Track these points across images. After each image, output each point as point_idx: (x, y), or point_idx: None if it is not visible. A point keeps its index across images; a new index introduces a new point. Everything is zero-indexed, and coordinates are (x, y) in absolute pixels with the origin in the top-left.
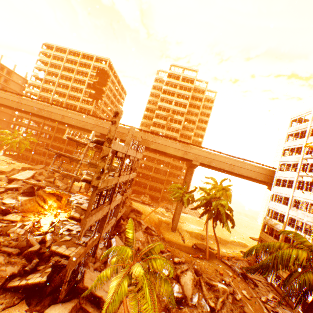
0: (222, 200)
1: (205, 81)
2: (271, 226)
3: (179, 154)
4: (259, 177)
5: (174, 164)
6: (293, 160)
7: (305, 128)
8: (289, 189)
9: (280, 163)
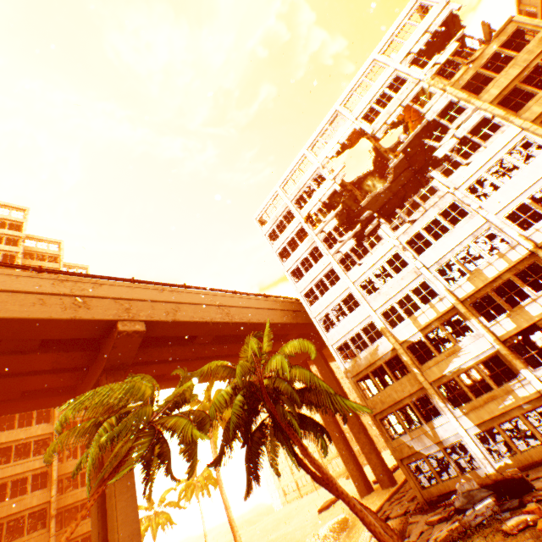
0: (284, 347)
1: (53, 239)
2: (370, 367)
3: (52, 312)
4: (276, 317)
5: (5, 478)
6: (307, 248)
7: (286, 210)
8: (338, 283)
9: (289, 272)
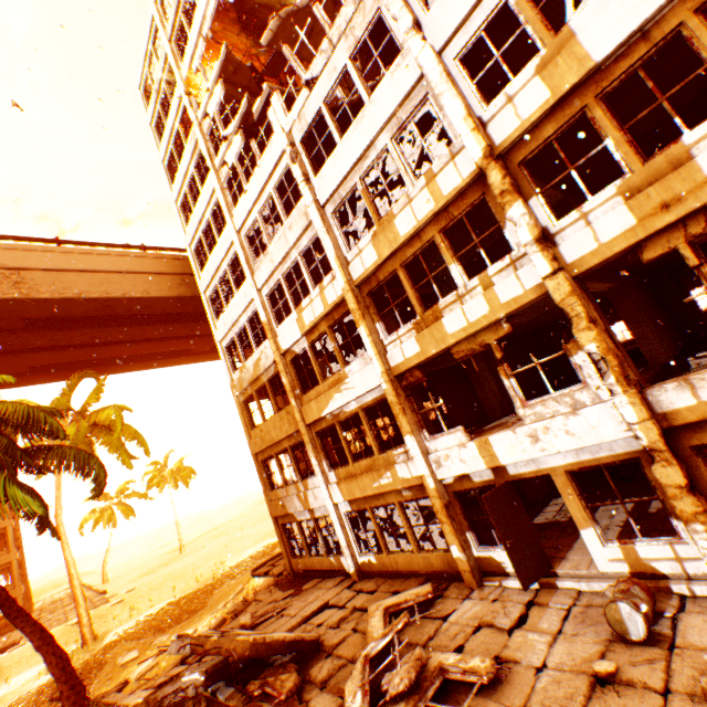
0: None
1: None
2: (255, 385)
3: None
4: (158, 288)
5: None
6: (191, 154)
7: (168, 63)
8: (225, 231)
9: (179, 204)
